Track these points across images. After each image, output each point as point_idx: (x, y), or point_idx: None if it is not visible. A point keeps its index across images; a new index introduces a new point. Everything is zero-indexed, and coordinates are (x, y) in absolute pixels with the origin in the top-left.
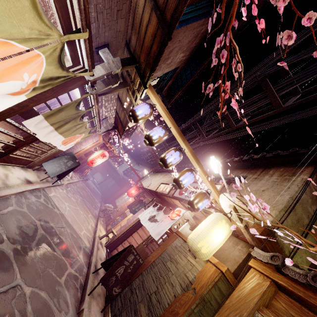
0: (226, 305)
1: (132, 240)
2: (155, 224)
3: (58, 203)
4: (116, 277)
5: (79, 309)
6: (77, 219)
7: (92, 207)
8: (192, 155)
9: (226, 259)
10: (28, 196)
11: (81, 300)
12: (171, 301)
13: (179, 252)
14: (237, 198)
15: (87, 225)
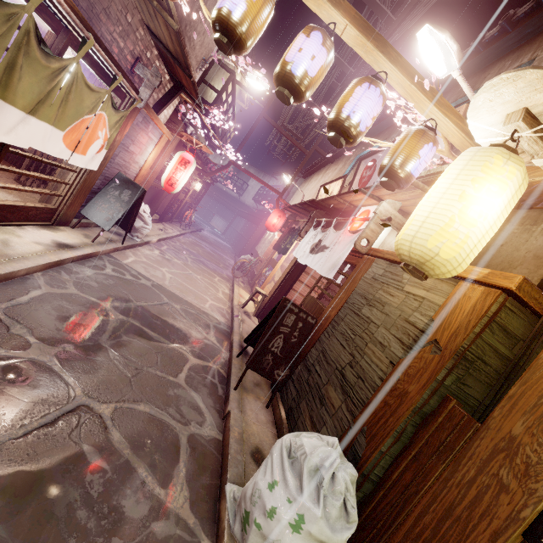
0: None
1: (296, 296)
2: (323, 254)
3: (145, 271)
4: (273, 354)
5: (224, 413)
6: (192, 287)
7: (220, 267)
8: (361, 32)
9: (508, 265)
10: (75, 270)
11: (225, 399)
12: (386, 373)
13: (383, 285)
14: (542, 67)
15: (214, 293)
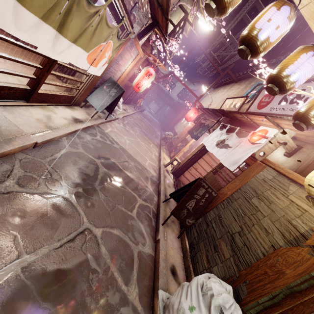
0: None
1: (198, 166)
2: (226, 150)
3: (116, 138)
4: (187, 210)
5: (155, 238)
6: (139, 150)
7: (153, 137)
8: None
9: None
10: (82, 136)
11: (156, 229)
12: (267, 251)
13: (271, 188)
14: None
15: (150, 155)
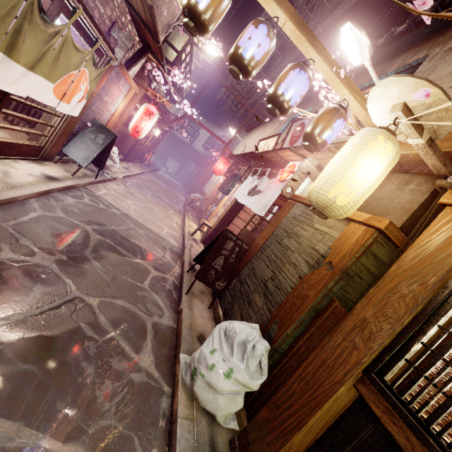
0: (390, 274)
1: (234, 228)
2: (258, 196)
3: (115, 202)
4: (215, 270)
5: (178, 310)
6: (152, 217)
7: (173, 202)
8: (297, 27)
9: (384, 212)
10: (60, 198)
11: (178, 301)
12: (295, 284)
13: (300, 223)
14: (415, 76)
15: (169, 223)
